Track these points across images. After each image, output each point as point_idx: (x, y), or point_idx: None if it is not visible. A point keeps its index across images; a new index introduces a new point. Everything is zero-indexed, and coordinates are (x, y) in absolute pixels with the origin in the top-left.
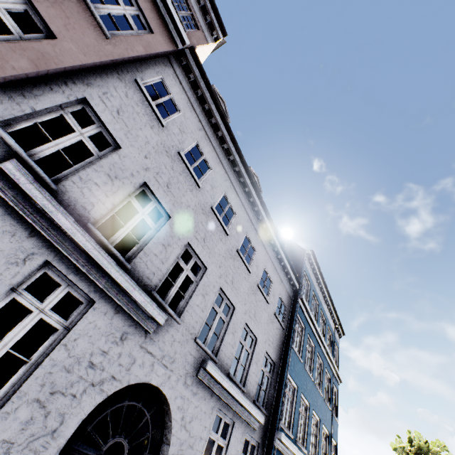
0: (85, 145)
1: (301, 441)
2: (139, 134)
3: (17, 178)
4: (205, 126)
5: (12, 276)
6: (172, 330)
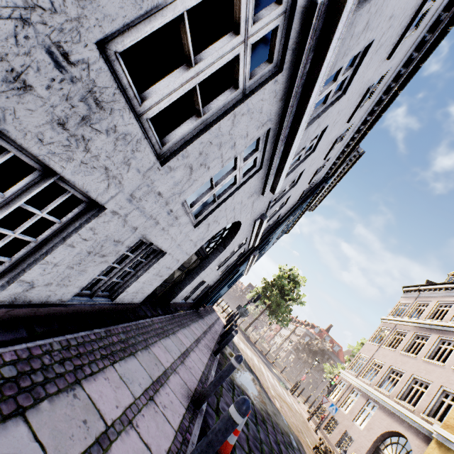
0: None
1: None
2: None
3: (338, 28)
4: None
5: (249, 140)
6: (268, 194)
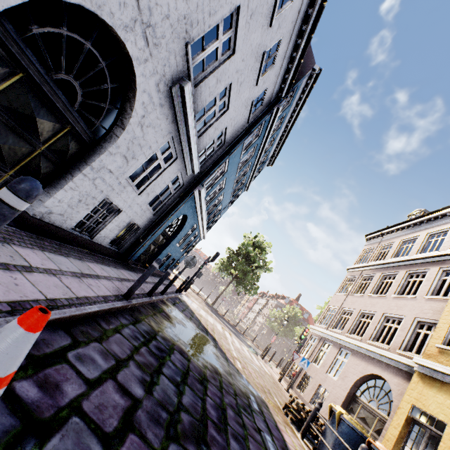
0: None
1: (206, 203)
2: None
3: None
4: None
5: None
6: None
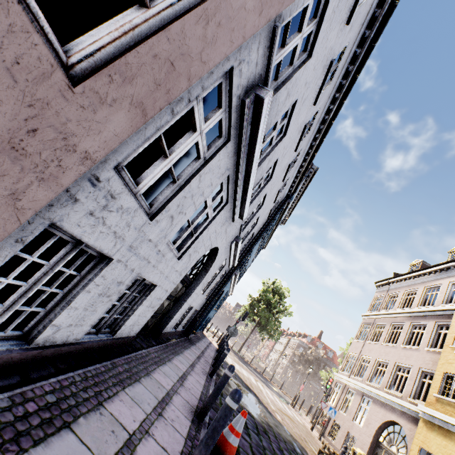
0: (295, 50)
1: None
2: (330, 35)
3: (263, 112)
4: (367, 19)
5: (214, 187)
6: (238, 219)
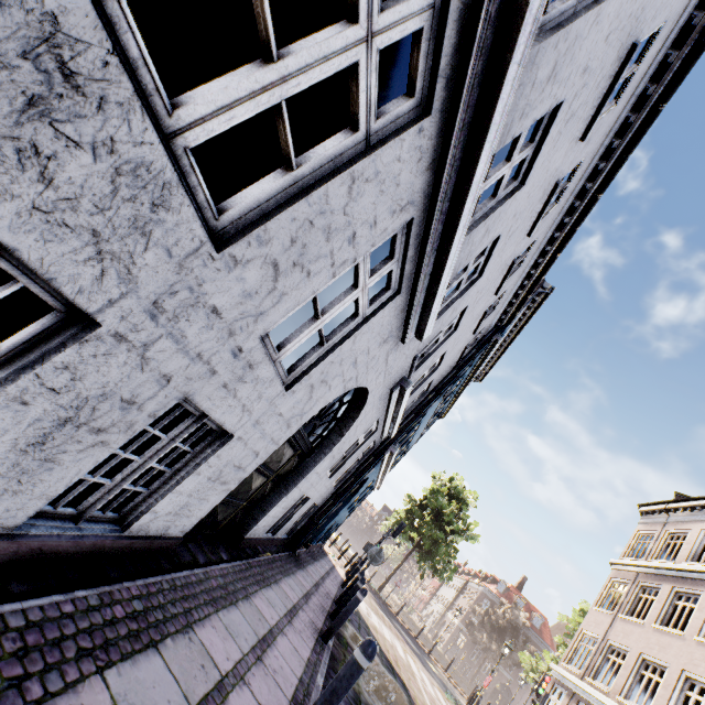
0: None
1: None
2: None
3: (519, 44)
4: None
5: (379, 233)
6: (412, 342)
